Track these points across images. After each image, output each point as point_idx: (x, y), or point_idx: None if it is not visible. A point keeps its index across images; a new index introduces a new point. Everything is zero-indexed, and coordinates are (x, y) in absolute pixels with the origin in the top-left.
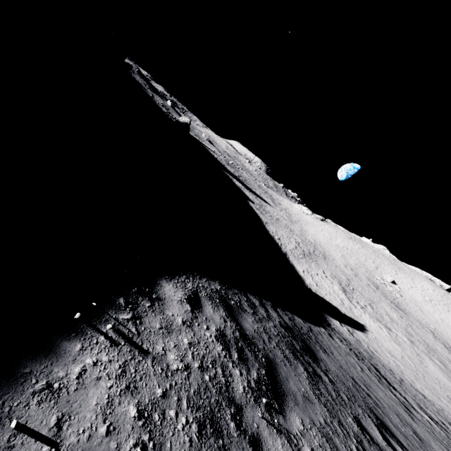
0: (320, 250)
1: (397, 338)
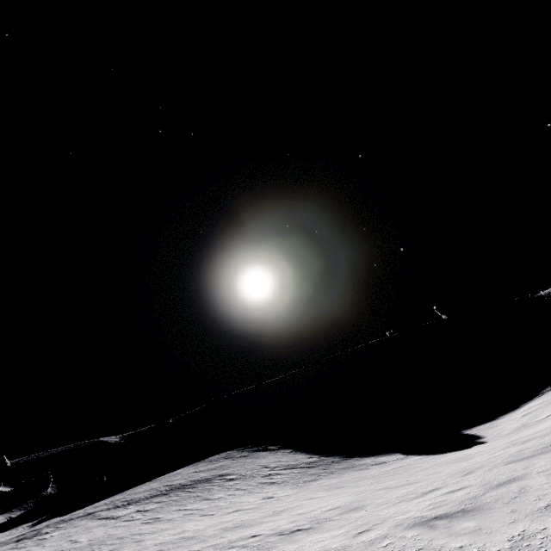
0: None
1: None
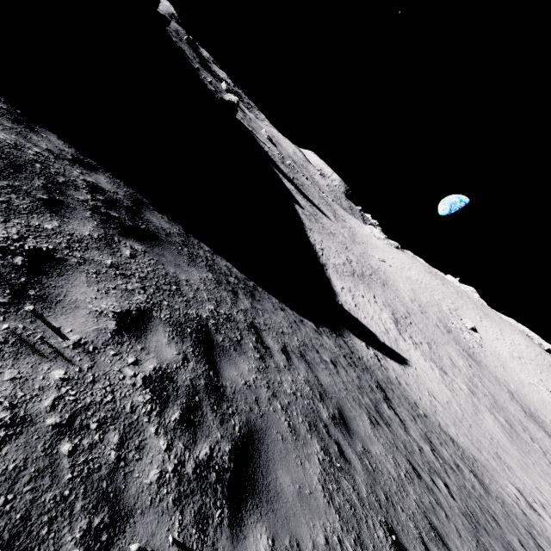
0: (382, 277)
1: (451, 383)
